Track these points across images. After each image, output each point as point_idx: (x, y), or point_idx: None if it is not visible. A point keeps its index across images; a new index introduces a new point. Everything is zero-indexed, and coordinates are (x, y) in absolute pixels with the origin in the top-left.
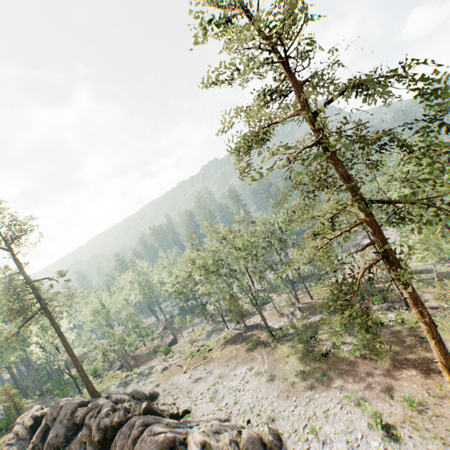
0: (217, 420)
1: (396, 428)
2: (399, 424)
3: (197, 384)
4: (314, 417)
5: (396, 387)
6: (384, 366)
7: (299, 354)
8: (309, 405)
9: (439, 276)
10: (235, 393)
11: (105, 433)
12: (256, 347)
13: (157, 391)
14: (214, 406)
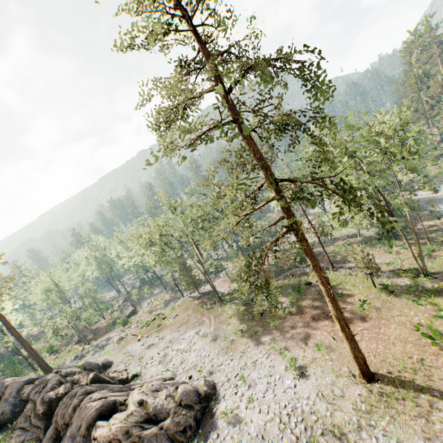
0: (162, 380)
1: (305, 368)
2: (308, 365)
3: (149, 350)
4: (245, 367)
5: (312, 335)
6: (305, 320)
7: (241, 315)
8: (242, 358)
9: (365, 240)
10: (182, 354)
11: (50, 405)
12: (205, 312)
13: (111, 360)
14: (162, 367)
